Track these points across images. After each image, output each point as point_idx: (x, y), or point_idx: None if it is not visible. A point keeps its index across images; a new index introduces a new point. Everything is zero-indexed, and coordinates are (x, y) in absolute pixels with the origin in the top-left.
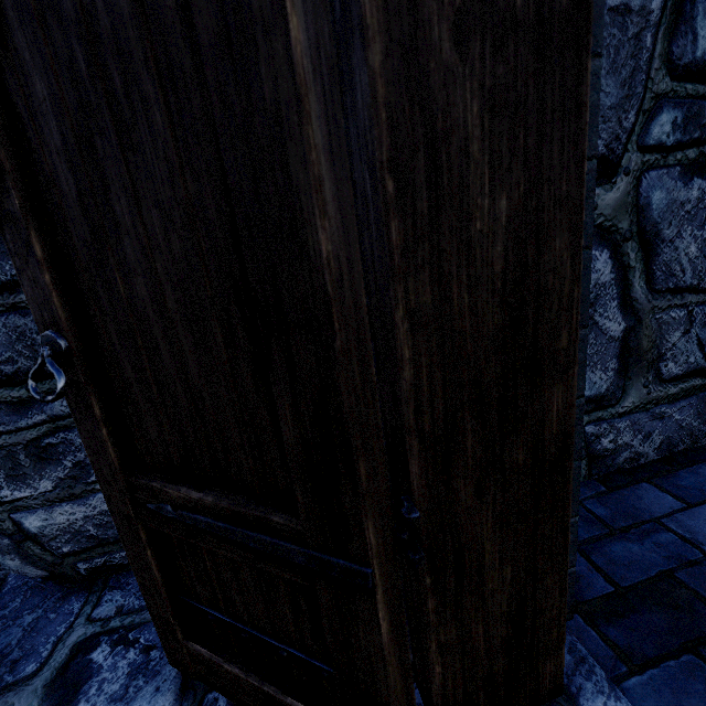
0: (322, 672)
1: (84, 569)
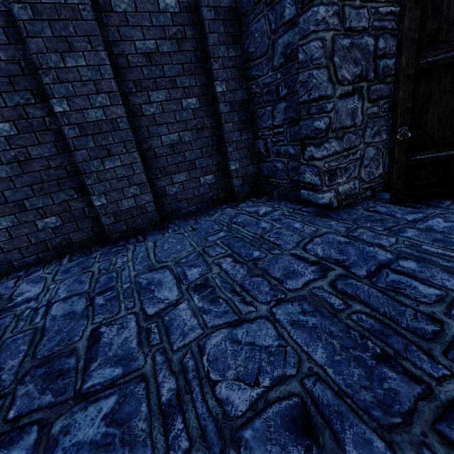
0: (442, 180)
1: (343, 204)
